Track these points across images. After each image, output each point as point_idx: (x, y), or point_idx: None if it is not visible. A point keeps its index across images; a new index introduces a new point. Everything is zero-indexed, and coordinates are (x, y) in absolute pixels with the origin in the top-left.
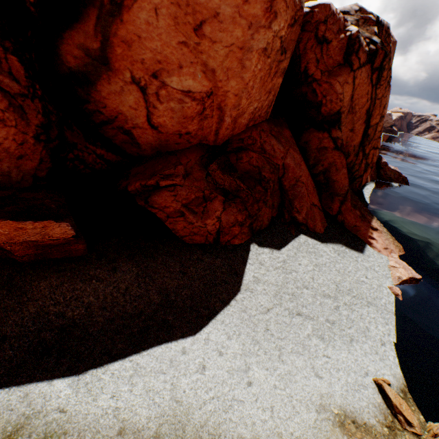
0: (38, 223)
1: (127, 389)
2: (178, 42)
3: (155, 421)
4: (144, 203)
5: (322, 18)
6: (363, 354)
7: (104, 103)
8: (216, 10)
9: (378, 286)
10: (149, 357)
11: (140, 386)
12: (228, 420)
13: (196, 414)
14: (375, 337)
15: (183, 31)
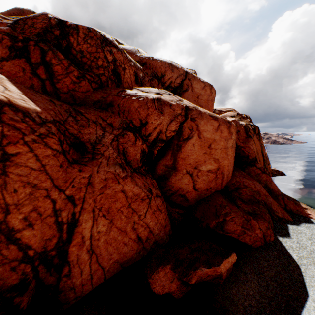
0: (230, 257)
1: None
2: (203, 153)
3: None
4: (222, 232)
5: (235, 124)
6: None
7: (172, 185)
8: (213, 138)
9: None
10: None
11: None
12: None
13: None
14: None
15: (204, 149)
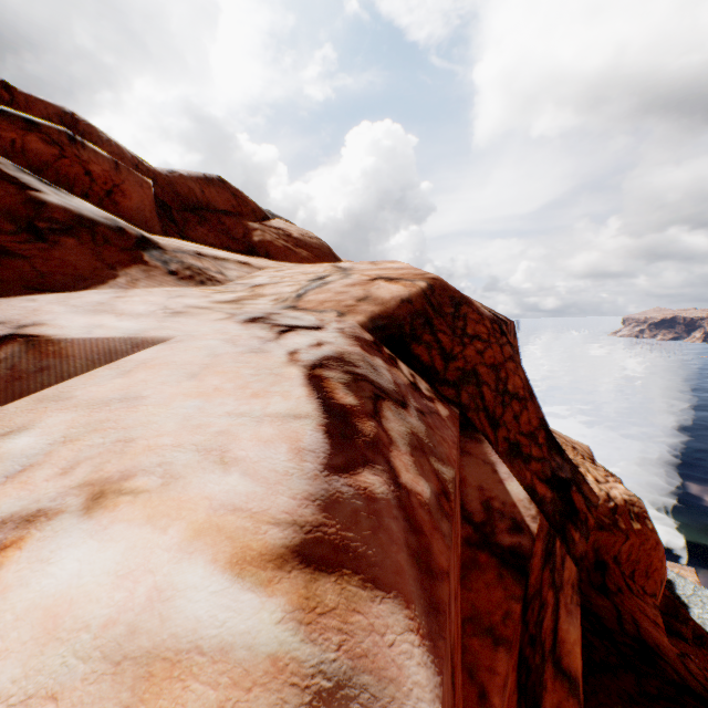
0: None
1: None
2: None
3: None
4: None
5: None
6: None
7: None
8: None
9: None
10: None
11: None
12: None
13: None
14: None
15: None
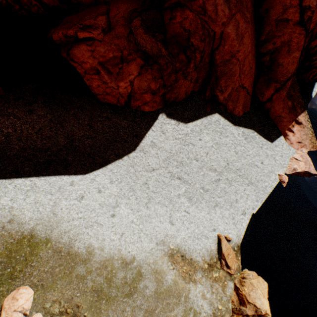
0: None
1: (22, 198)
2: None
3: (34, 221)
4: (66, 55)
5: None
6: (221, 217)
7: None
8: None
9: (270, 172)
10: (45, 181)
11: (32, 198)
12: (86, 233)
13: (64, 224)
14: (240, 208)
15: None
